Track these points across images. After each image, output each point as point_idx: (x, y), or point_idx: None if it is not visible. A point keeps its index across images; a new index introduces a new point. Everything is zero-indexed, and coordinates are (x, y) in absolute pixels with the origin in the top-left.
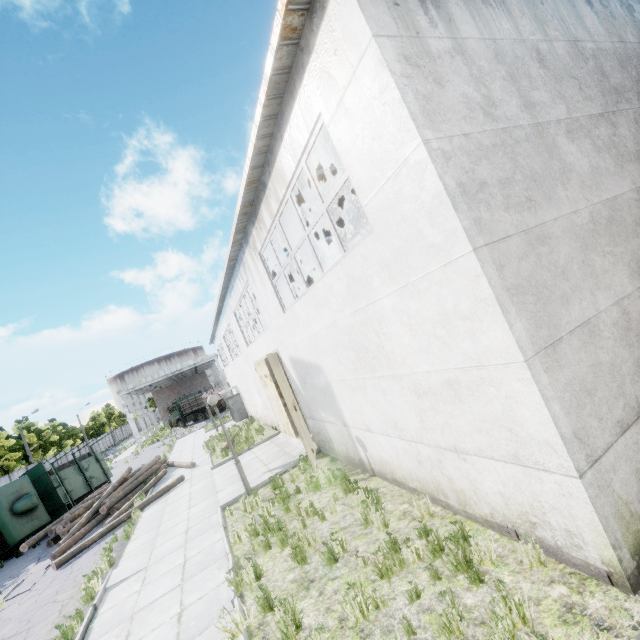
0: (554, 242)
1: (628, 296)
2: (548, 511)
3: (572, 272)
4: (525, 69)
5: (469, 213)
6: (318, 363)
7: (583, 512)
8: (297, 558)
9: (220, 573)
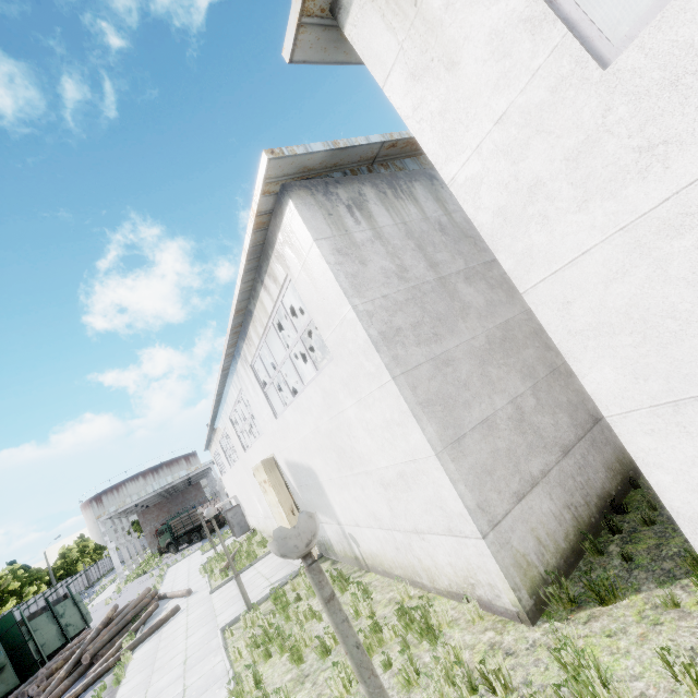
0: (457, 363)
1: (521, 395)
2: (477, 571)
3: (472, 383)
4: (430, 239)
5: (389, 352)
6: (309, 465)
7: (492, 566)
8: (294, 657)
9: (221, 691)
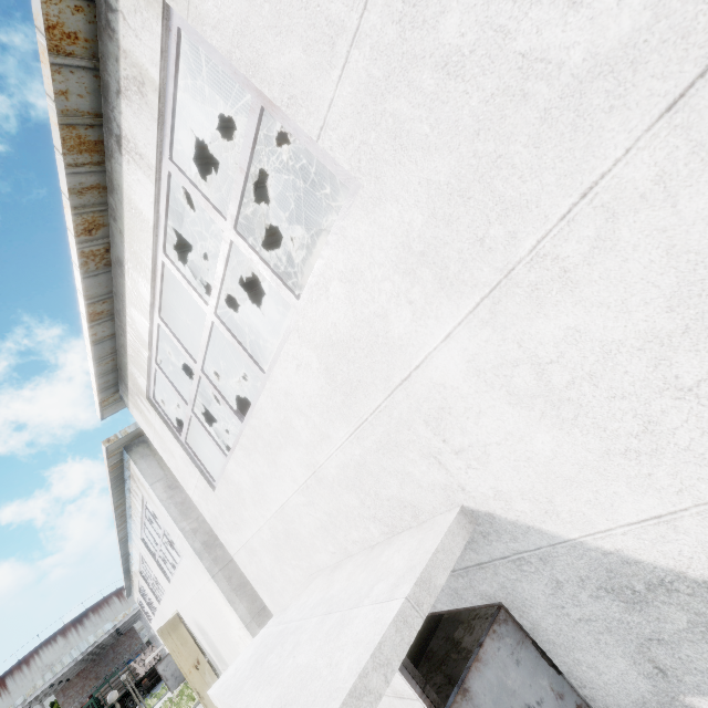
0: None
1: None
2: None
3: None
4: None
5: (210, 557)
6: (200, 623)
7: None
8: None
9: None
